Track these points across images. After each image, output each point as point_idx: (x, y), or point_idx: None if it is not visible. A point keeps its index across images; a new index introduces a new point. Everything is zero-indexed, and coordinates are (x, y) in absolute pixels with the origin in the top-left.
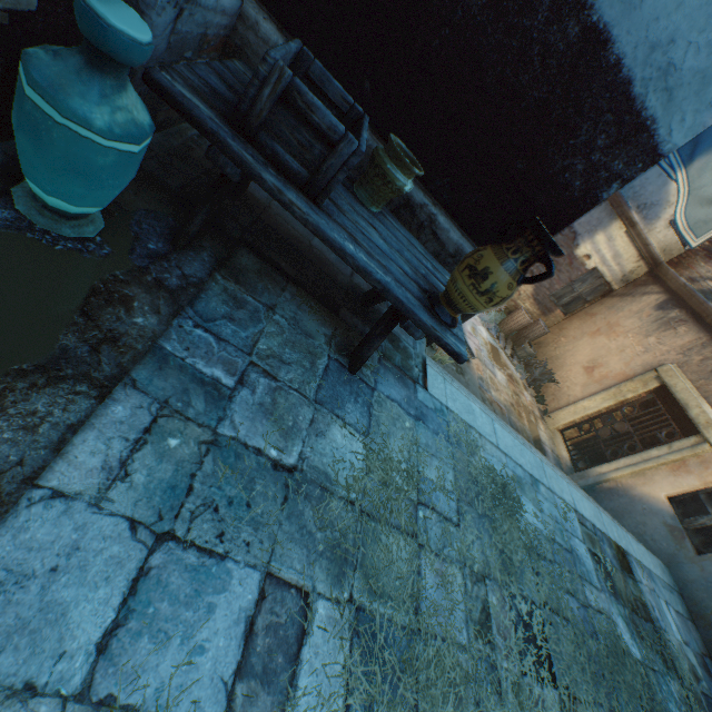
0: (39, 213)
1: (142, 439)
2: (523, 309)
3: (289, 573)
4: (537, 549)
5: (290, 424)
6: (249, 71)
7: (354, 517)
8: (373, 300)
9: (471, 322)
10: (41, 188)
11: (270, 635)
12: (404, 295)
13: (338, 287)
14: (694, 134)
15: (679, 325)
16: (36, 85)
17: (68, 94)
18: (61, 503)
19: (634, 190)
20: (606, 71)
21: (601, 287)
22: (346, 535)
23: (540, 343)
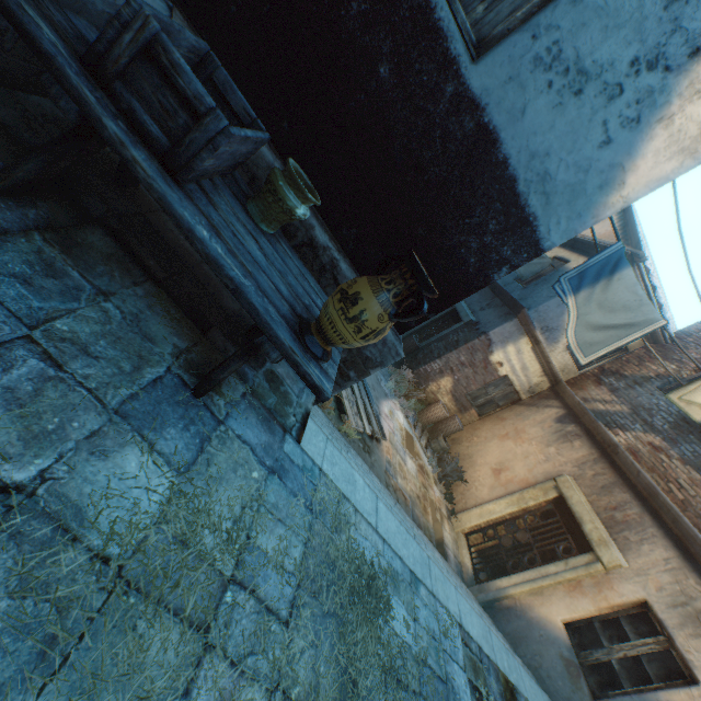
0: None
1: None
2: (441, 402)
3: None
4: (400, 672)
5: (51, 427)
6: None
7: (99, 584)
8: (255, 330)
9: (390, 404)
10: None
11: None
12: (263, 305)
13: (220, 309)
14: (568, 237)
15: (575, 439)
16: None
17: None
18: None
19: (539, 314)
20: (496, 166)
21: (511, 394)
22: (66, 611)
23: (455, 439)
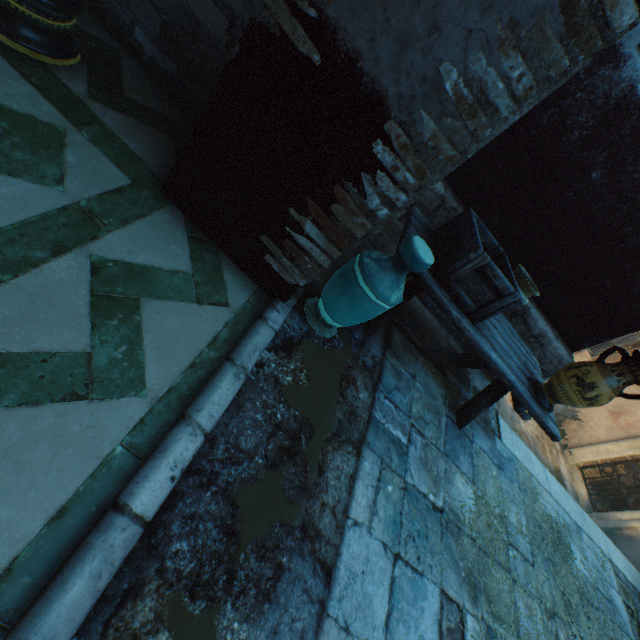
0: (317, 324)
1: (378, 486)
2: None
3: (451, 591)
4: (586, 594)
5: (435, 473)
6: (421, 213)
7: (475, 552)
8: (469, 366)
9: None
10: (333, 318)
11: (449, 635)
12: (522, 389)
13: (442, 351)
14: None
15: None
16: (369, 283)
17: (384, 288)
18: (358, 529)
19: None
20: None
21: (632, 337)
22: (473, 566)
23: None
